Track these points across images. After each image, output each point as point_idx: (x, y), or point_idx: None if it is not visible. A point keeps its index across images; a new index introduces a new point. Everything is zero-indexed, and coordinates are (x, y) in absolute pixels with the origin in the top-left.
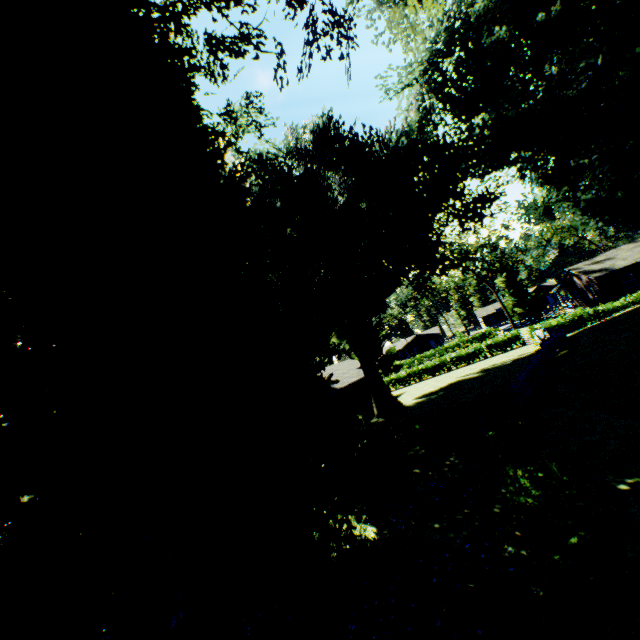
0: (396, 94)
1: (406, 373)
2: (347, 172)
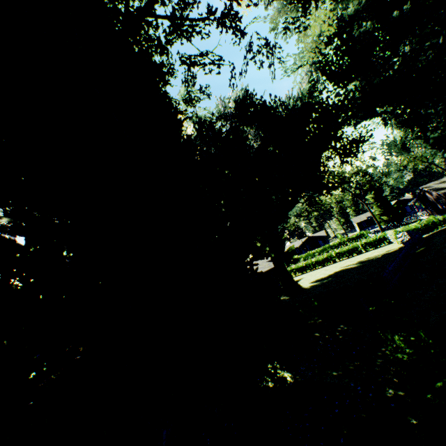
0: (292, 72)
1: (303, 264)
2: (259, 127)
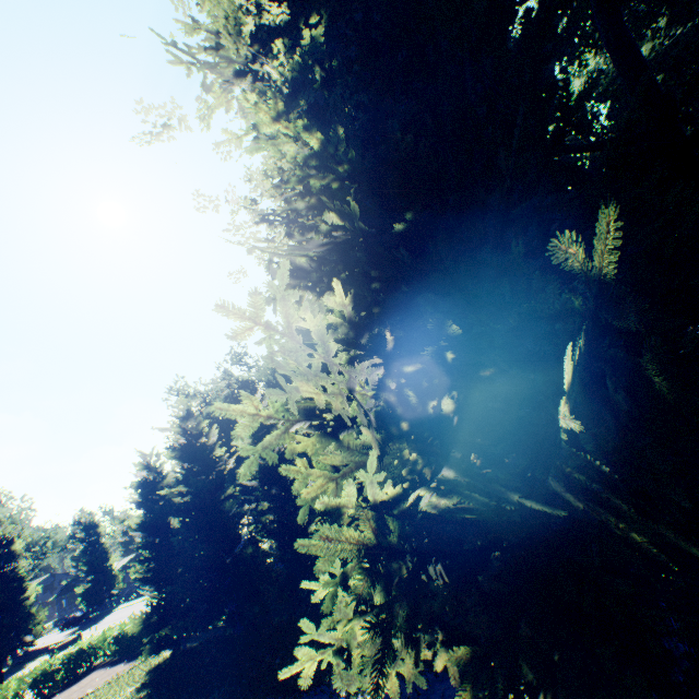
0: None
1: None
2: None
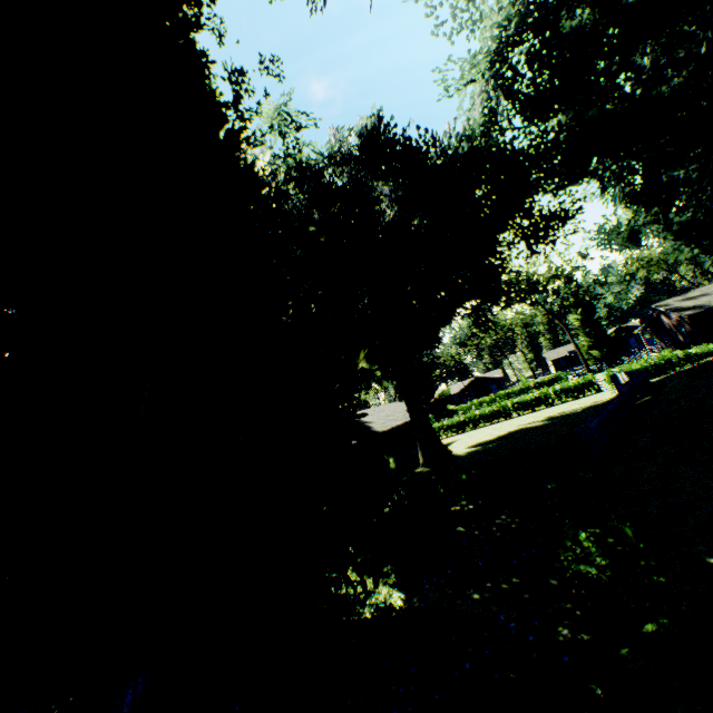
0: (457, 91)
1: (460, 419)
2: (397, 181)
